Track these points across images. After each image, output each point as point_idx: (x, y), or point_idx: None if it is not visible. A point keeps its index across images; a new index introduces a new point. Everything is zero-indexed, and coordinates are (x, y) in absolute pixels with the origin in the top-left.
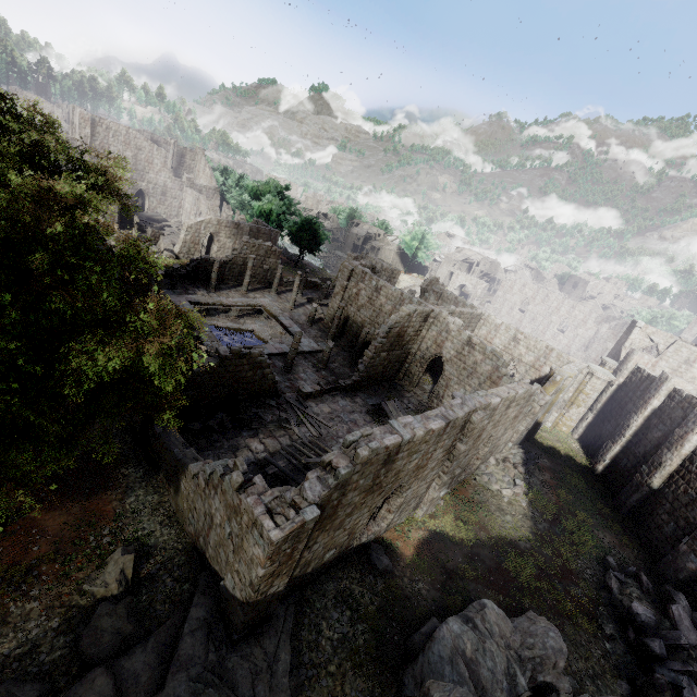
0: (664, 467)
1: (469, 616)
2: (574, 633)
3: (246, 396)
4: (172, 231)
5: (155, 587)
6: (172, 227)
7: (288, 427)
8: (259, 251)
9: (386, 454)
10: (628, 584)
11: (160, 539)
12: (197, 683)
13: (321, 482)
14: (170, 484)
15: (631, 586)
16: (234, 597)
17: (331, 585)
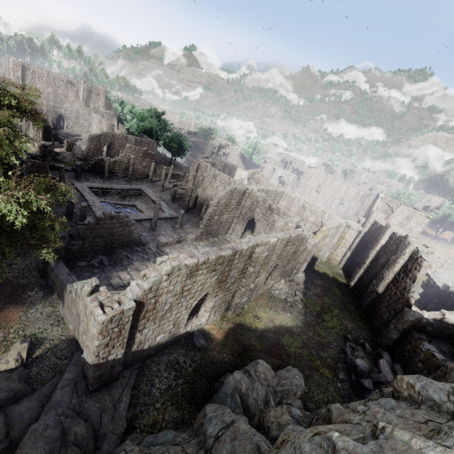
0: (385, 280)
1: (248, 370)
2: (319, 379)
3: (119, 245)
4: (83, 142)
5: (43, 363)
6: (83, 139)
7: (148, 264)
8: (139, 153)
9: (188, 270)
10: (358, 349)
11: (50, 334)
12: (61, 416)
13: (139, 287)
14: (60, 299)
15: (359, 350)
16: (88, 363)
17: (165, 357)
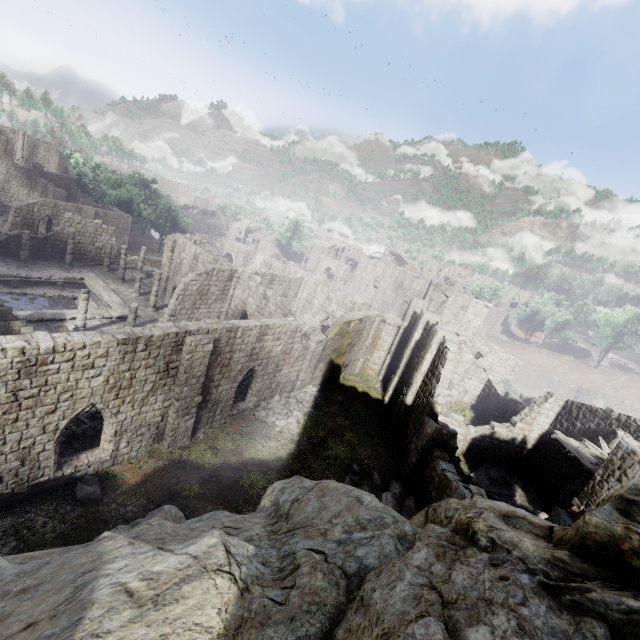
0: (413, 385)
1: (139, 522)
2: None
3: None
4: None
5: None
6: None
7: None
8: (87, 228)
9: (15, 361)
10: (363, 484)
11: None
12: None
13: None
14: None
15: (363, 485)
16: None
17: (8, 520)
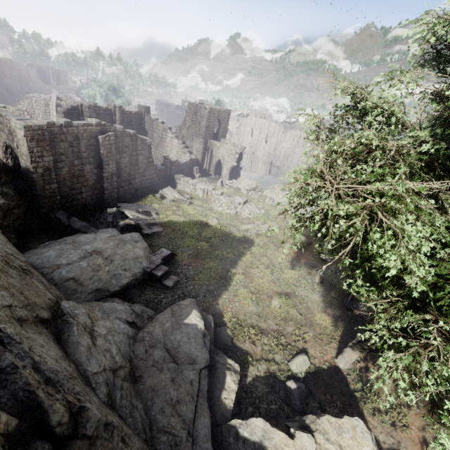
0: None
1: None
2: None
3: None
4: None
5: None
6: None
7: None
8: None
9: None
10: None
11: None
12: None
13: None
14: None
15: None
16: None
17: None
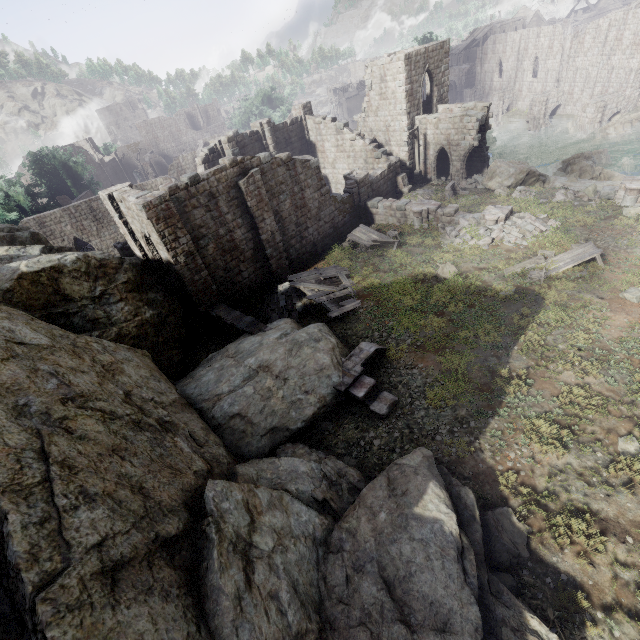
0: None
1: None
2: None
3: None
4: None
5: None
6: None
7: None
8: None
9: (36, 223)
10: None
11: None
12: None
13: None
14: None
15: None
16: None
17: None
